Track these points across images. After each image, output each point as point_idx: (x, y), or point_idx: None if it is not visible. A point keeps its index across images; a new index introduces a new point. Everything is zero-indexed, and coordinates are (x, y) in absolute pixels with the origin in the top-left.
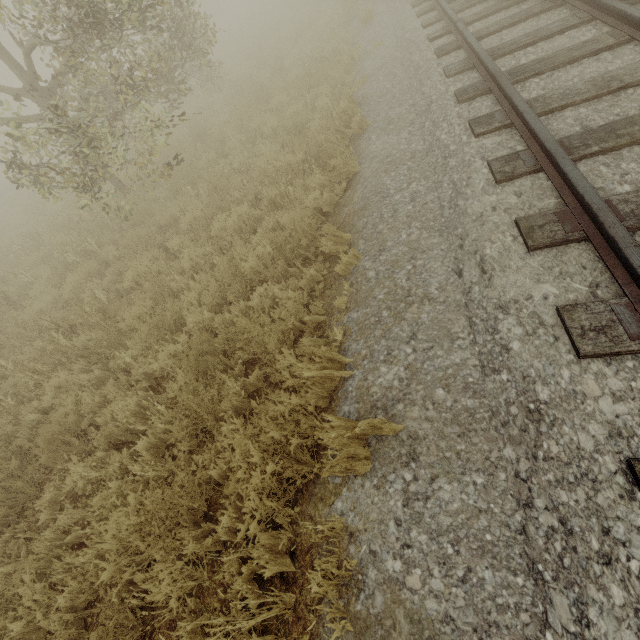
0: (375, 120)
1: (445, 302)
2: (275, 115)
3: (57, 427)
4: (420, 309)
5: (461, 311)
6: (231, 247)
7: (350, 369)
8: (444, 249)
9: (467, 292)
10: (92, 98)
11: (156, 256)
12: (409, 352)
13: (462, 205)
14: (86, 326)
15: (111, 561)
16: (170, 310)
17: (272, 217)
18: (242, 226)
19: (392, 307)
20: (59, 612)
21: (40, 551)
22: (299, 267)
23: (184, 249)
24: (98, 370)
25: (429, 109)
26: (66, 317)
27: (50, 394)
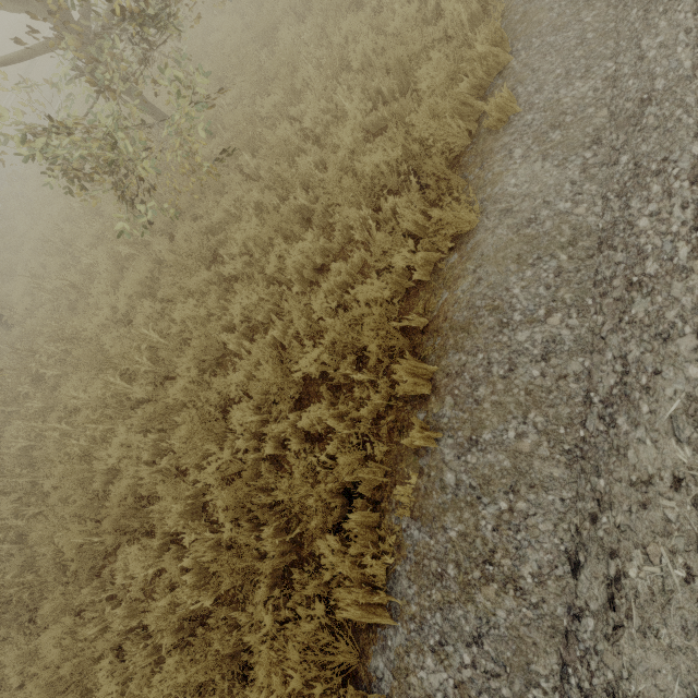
0: (531, 103)
1: (537, 608)
2: (376, 6)
3: (118, 509)
4: (499, 598)
5: (556, 641)
6: (292, 287)
7: (394, 613)
8: (566, 500)
9: (575, 615)
10: (103, 35)
11: (207, 280)
12: (466, 662)
13: (623, 432)
14: (140, 373)
15: (170, 650)
16: (217, 387)
17: (343, 266)
18: (303, 272)
19: (462, 567)
20: (131, 693)
21: (115, 629)
22: (367, 372)
23: (238, 275)
24: (153, 435)
25: (639, 118)
26: (122, 352)
27: (113, 457)
